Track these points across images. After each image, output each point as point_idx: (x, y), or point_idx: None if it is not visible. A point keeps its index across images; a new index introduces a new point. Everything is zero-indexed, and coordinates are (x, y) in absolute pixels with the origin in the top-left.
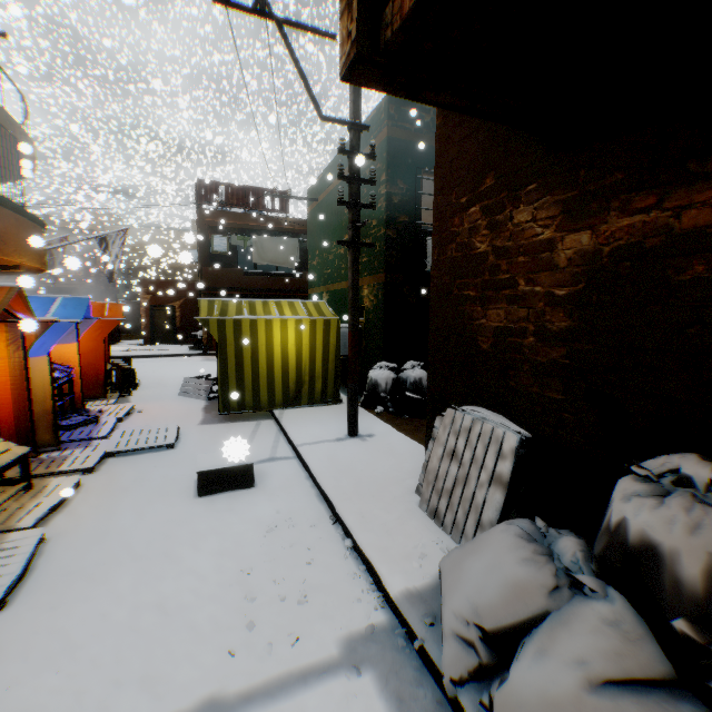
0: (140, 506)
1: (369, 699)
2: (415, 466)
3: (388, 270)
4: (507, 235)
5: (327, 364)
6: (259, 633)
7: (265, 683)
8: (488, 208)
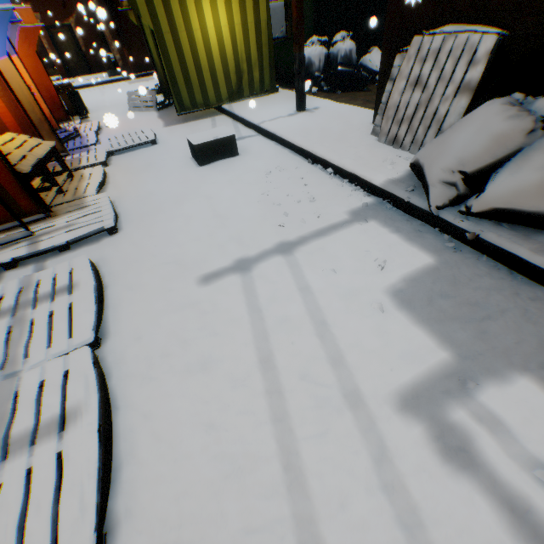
0: (162, 177)
1: (378, 230)
2: (363, 121)
3: None
4: None
5: (261, 48)
6: (293, 217)
7: (310, 234)
8: None
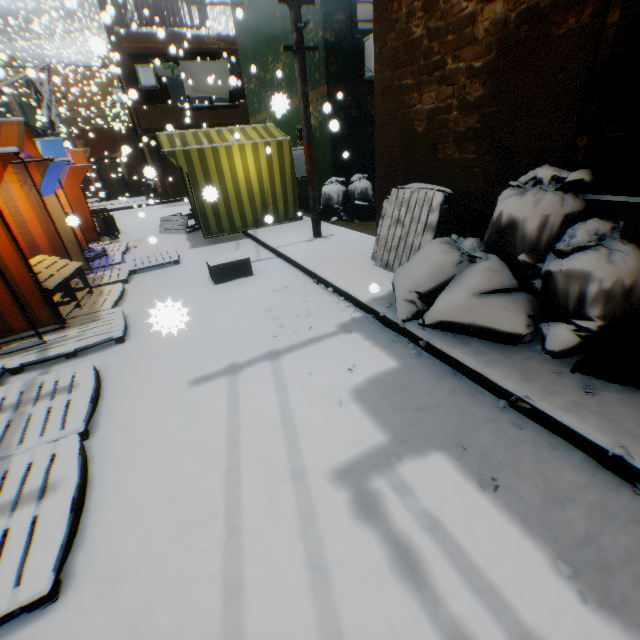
0: (177, 294)
1: (358, 340)
2: (369, 247)
3: (330, 82)
4: (439, 16)
5: (285, 185)
6: (288, 329)
7: (299, 343)
8: None
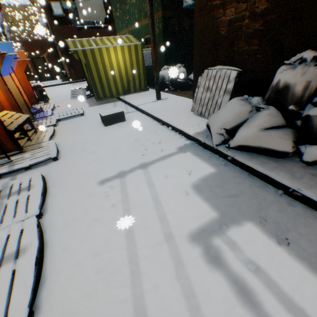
0: (84, 132)
1: (190, 156)
2: (188, 104)
3: (163, 9)
4: None
5: (139, 71)
6: (149, 151)
7: (157, 159)
8: None
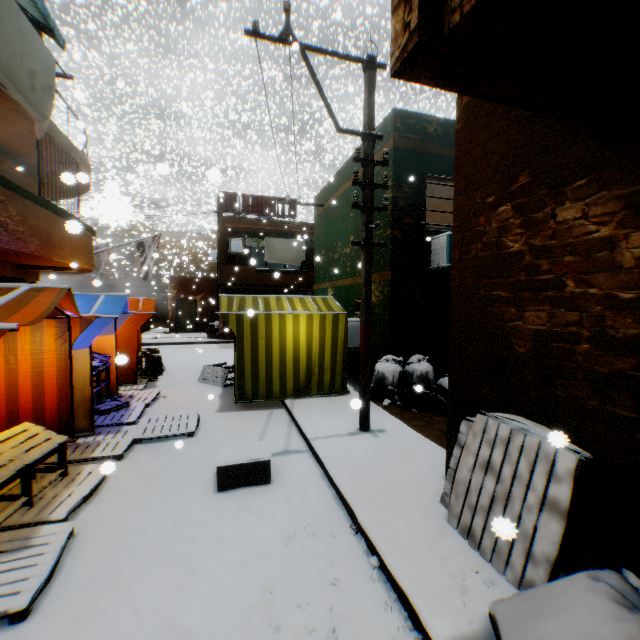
0: (163, 500)
1: None
2: (434, 469)
3: (394, 268)
4: (548, 233)
5: (335, 356)
6: None
7: None
8: (522, 206)
